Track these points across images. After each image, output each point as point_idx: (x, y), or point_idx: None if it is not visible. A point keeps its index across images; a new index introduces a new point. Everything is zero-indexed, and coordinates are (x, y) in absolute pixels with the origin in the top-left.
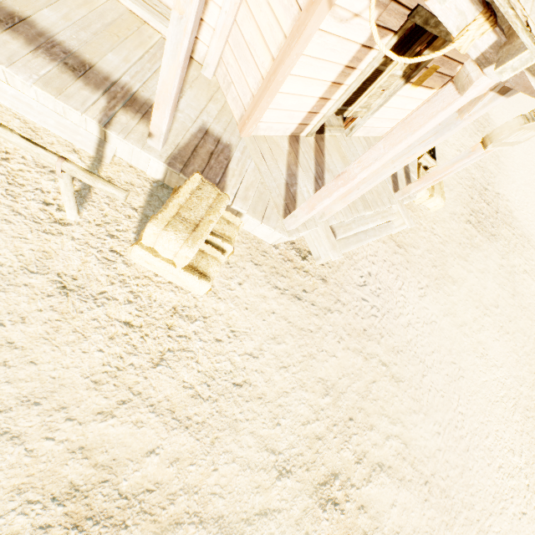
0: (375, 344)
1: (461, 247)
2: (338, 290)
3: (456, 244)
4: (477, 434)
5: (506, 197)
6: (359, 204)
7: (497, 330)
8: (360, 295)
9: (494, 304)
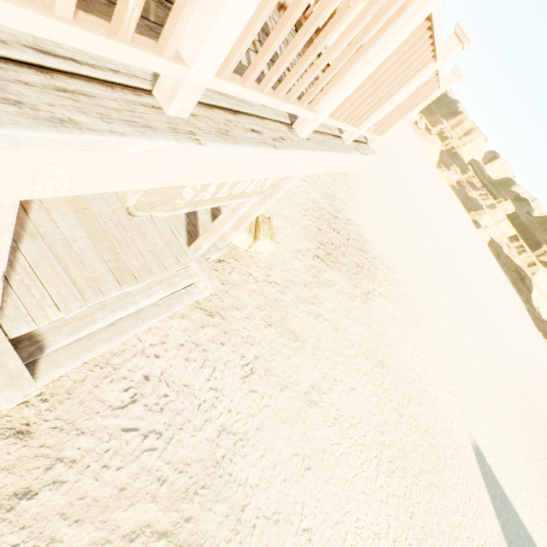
0: (146, 505)
1: (307, 288)
2: (63, 438)
3: (300, 287)
4: (331, 546)
5: (358, 222)
6: (108, 279)
7: (353, 376)
8: (120, 425)
9: (348, 345)
